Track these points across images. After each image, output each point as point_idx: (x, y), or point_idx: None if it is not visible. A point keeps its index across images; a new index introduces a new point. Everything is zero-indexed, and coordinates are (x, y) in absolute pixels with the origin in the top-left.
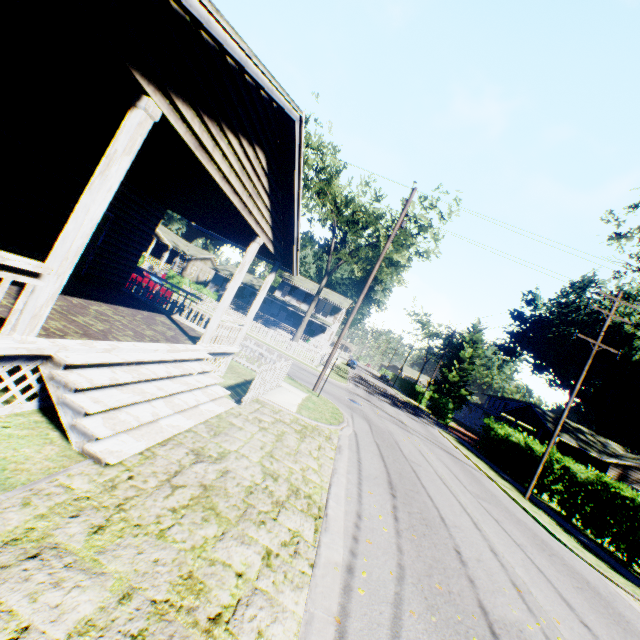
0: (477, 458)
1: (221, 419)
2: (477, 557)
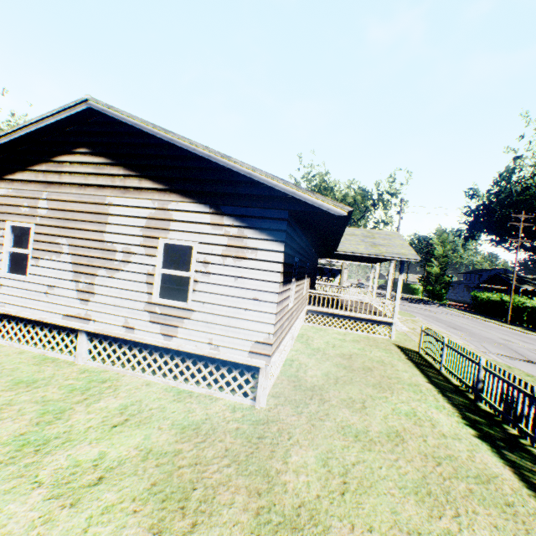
0: (475, 315)
1: None
2: (491, 337)
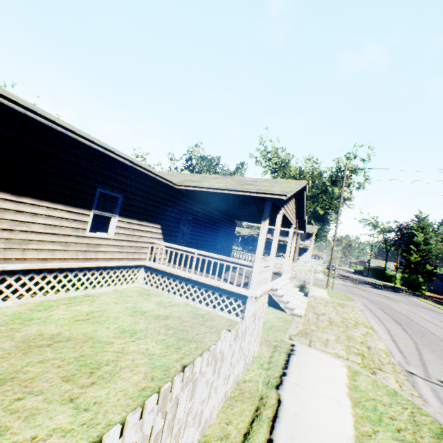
0: None
1: (308, 304)
2: None
